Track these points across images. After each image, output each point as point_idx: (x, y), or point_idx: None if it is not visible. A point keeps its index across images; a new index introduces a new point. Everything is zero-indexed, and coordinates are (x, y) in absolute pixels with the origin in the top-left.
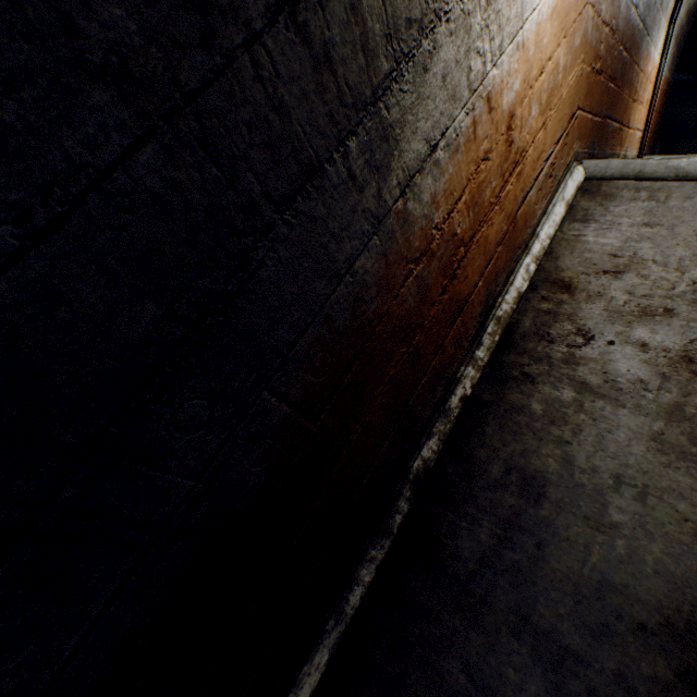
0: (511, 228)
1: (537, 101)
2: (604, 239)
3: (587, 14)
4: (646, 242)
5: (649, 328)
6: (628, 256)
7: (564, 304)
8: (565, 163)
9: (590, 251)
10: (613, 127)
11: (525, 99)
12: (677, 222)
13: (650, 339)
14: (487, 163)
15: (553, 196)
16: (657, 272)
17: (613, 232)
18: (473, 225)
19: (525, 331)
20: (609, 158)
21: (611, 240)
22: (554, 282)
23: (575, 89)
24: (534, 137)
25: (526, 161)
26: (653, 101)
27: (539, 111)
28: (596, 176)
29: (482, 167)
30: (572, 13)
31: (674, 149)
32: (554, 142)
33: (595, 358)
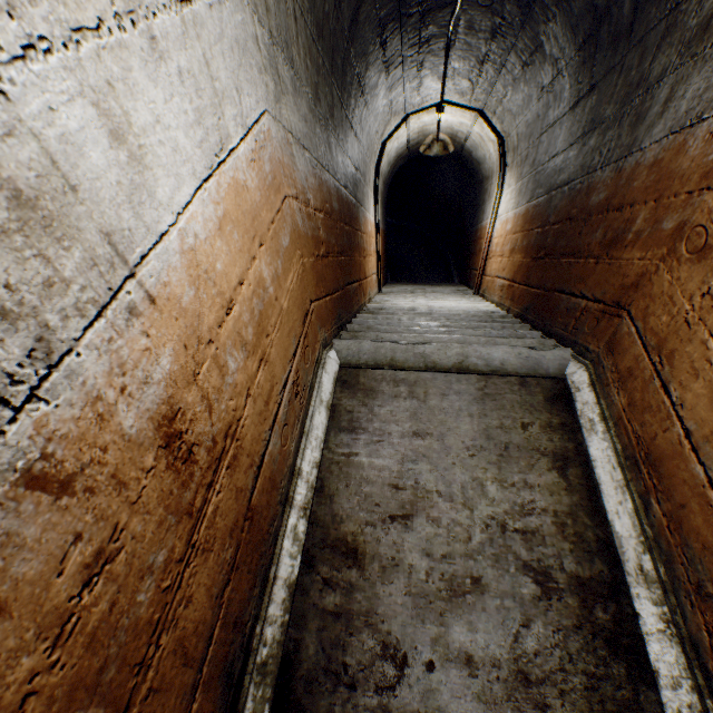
0: (246, 528)
1: (237, 345)
2: (380, 458)
3: (291, 207)
4: (423, 461)
5: (466, 620)
6: (412, 486)
7: (356, 590)
8: (314, 360)
9: (369, 479)
10: (355, 287)
11: (203, 364)
12: (445, 429)
13: (473, 643)
14: (113, 563)
15: (309, 404)
16: (447, 511)
17: (387, 446)
18: (112, 706)
19: (311, 668)
20: (358, 311)
21: (387, 459)
22: (336, 545)
23: (302, 287)
24: (249, 388)
25: (245, 427)
26: (379, 249)
27: (247, 352)
28: (352, 363)
29: (94, 589)
30: (265, 213)
31: (400, 276)
32: (290, 357)
33: (419, 710)
